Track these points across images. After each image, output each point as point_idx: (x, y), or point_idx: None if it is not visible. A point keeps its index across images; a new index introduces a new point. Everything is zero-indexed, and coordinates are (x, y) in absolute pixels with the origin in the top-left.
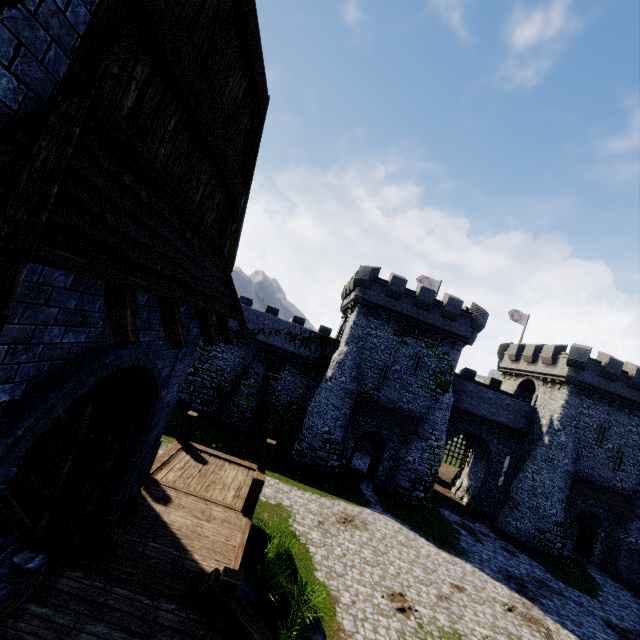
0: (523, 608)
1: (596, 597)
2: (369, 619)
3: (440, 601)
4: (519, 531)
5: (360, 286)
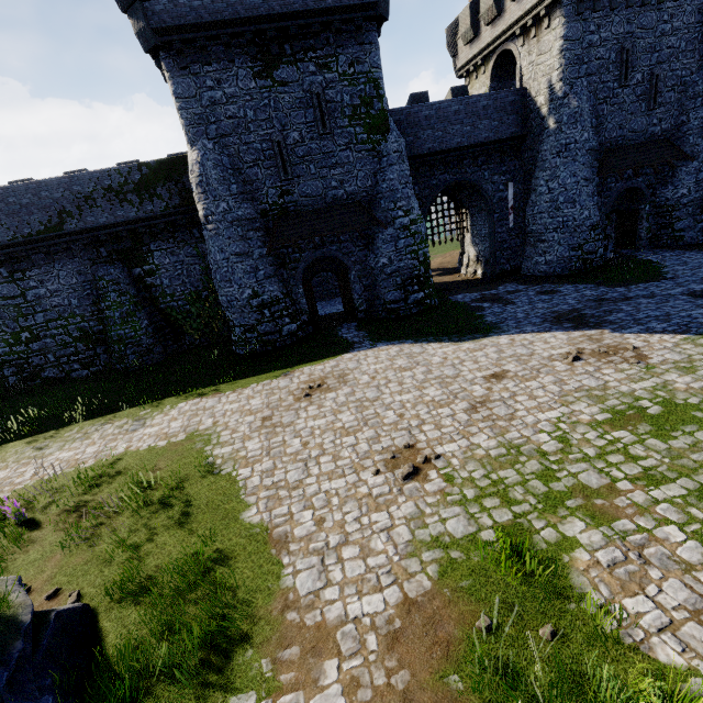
0: (592, 345)
1: (665, 277)
2: (352, 536)
3: (474, 414)
4: (551, 265)
5: (128, 4)
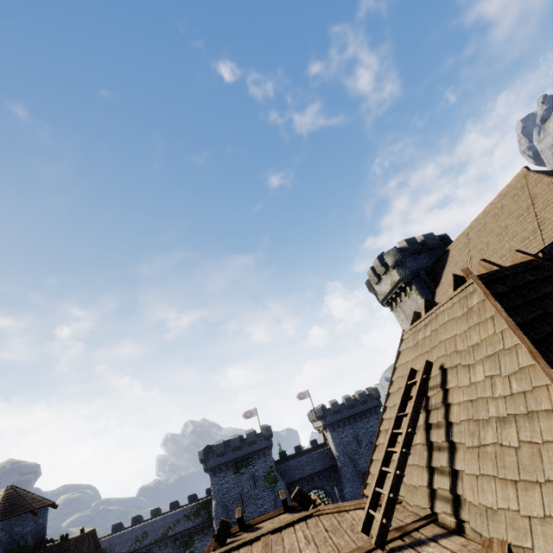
0: None
1: None
2: None
3: None
4: None
5: (203, 463)
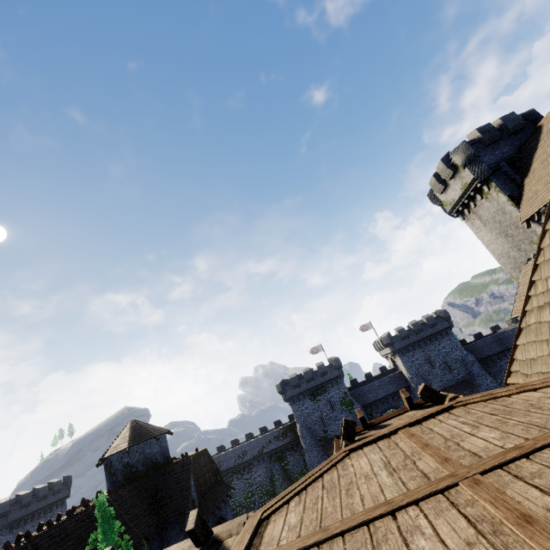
0: None
1: None
2: None
3: None
4: None
5: (282, 394)
